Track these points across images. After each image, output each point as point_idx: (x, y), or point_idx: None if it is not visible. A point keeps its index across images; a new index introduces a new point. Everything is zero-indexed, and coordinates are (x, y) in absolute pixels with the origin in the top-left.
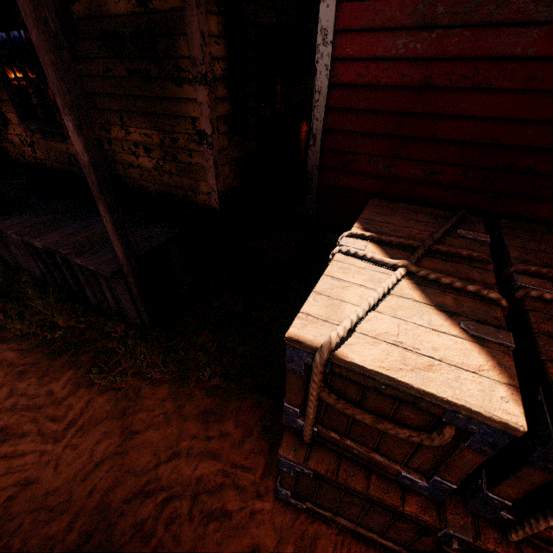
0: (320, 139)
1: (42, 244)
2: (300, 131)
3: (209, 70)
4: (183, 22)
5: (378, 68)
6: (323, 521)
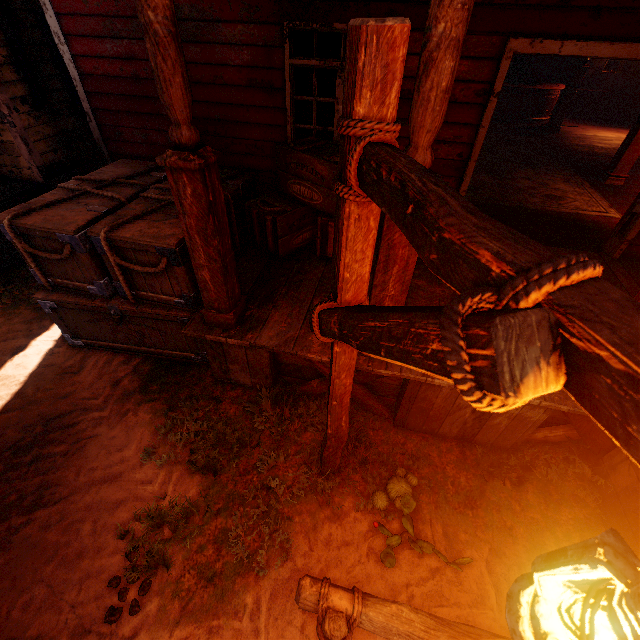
0: (93, 116)
1: None
2: None
3: None
4: None
5: (105, 64)
6: (97, 350)
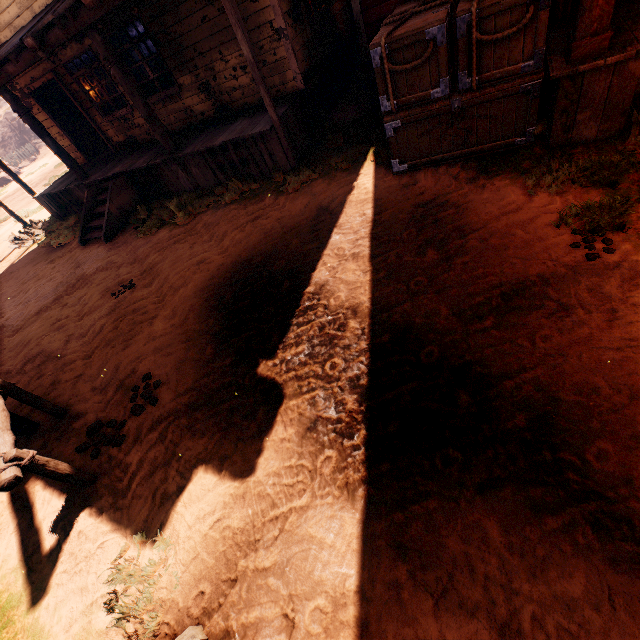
0: None
1: (220, 142)
2: (336, 12)
3: None
4: None
5: None
6: (417, 170)
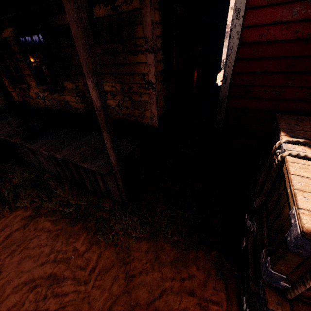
0: (230, 79)
1: (61, 156)
2: (193, 76)
3: (155, 44)
4: (140, 16)
5: (276, 29)
6: None
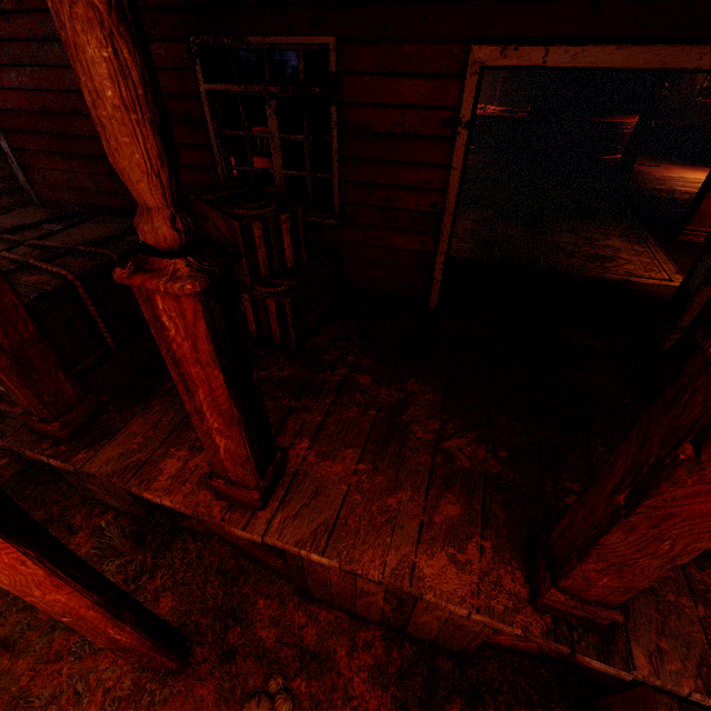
0: (14, 157)
1: None
2: None
3: None
4: None
5: (14, 96)
6: None
